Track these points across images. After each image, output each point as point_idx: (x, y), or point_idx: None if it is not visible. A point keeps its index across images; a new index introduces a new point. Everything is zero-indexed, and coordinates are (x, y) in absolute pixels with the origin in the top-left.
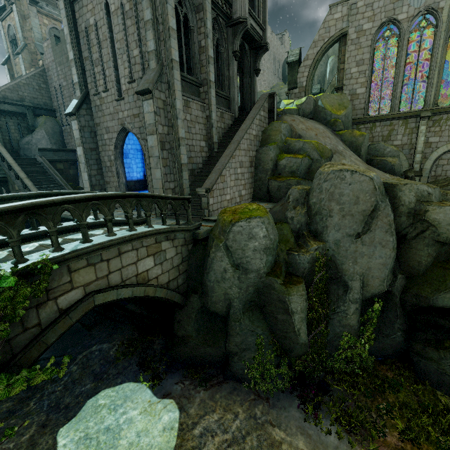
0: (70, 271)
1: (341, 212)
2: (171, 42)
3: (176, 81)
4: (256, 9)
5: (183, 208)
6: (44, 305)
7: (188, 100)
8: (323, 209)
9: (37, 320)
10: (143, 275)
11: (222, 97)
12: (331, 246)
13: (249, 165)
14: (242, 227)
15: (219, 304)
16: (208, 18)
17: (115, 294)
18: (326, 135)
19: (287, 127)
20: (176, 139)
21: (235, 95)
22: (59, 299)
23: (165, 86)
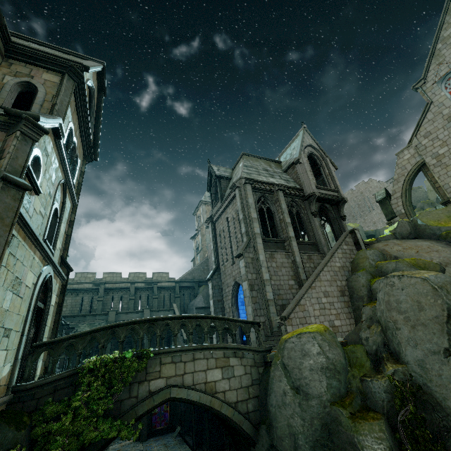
0: (161, 363)
1: (408, 322)
2: (253, 225)
3: (258, 244)
4: (326, 183)
5: (271, 339)
6: (143, 383)
7: (273, 253)
8: (387, 321)
9: (137, 393)
10: (211, 384)
11: (308, 244)
12: (415, 369)
13: (339, 294)
14: (294, 343)
15: (285, 440)
16: (282, 203)
17: (186, 393)
18: (432, 249)
19: (375, 252)
20: (261, 281)
21: (321, 239)
22: (151, 382)
23: (252, 249)
